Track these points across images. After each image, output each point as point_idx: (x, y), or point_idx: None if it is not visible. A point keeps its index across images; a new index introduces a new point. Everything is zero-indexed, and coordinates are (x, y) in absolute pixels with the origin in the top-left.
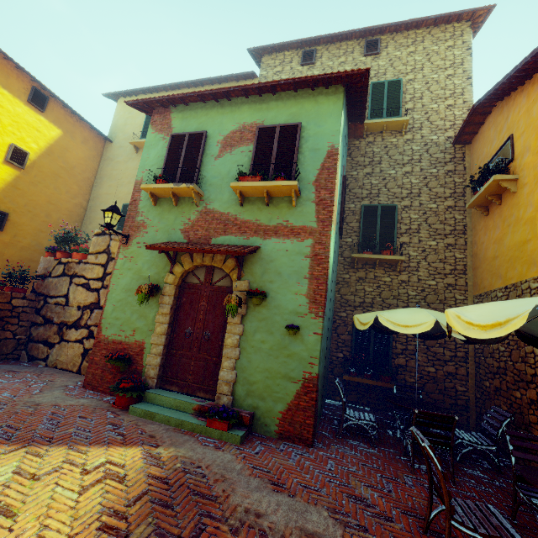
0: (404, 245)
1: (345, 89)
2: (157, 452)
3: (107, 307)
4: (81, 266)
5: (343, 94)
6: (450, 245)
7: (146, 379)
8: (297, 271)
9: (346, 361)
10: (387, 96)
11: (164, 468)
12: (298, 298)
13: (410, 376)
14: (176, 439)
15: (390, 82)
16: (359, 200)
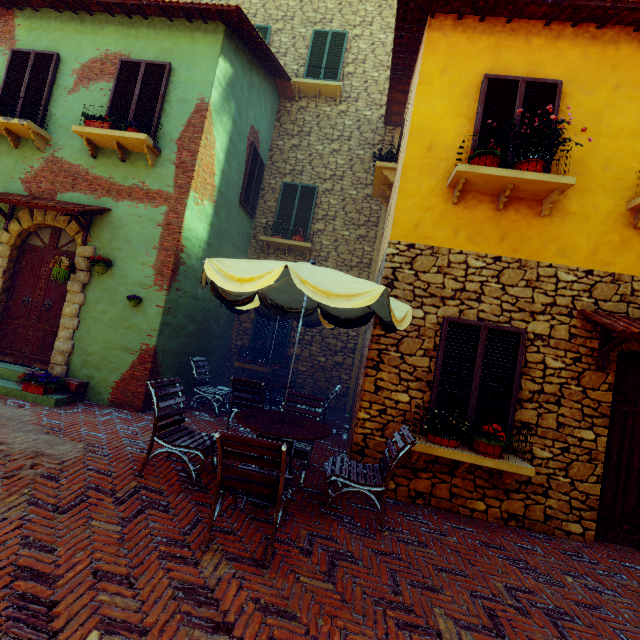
0: (319, 232)
1: (226, 29)
2: None
3: None
4: None
5: (223, 35)
6: (362, 236)
7: None
8: (147, 240)
9: (243, 348)
10: (328, 51)
11: None
12: (145, 269)
13: (303, 365)
14: None
15: (334, 34)
16: (281, 176)
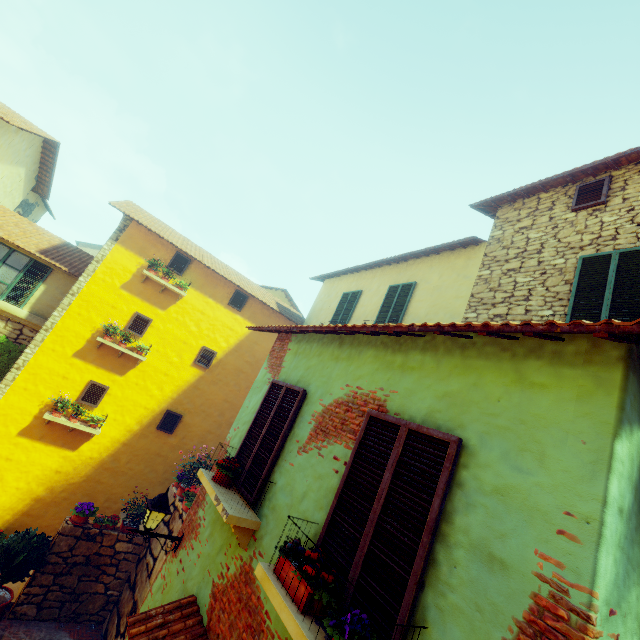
0: None
1: (630, 349)
2: None
3: None
4: (179, 522)
5: (621, 369)
6: None
7: None
8: None
9: None
10: None
11: None
12: None
13: None
14: None
15: None
16: None
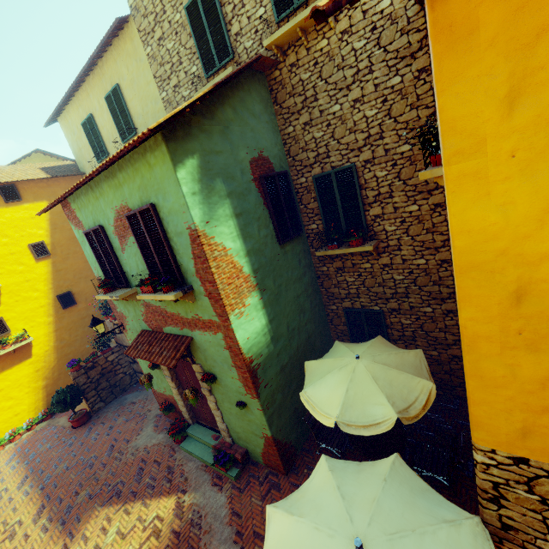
0: (377, 219)
1: (162, 133)
2: (183, 500)
3: (144, 372)
4: None
5: (164, 144)
6: (439, 205)
7: (186, 419)
8: (225, 360)
9: None
10: None
11: (182, 520)
12: (236, 382)
13: None
14: (199, 480)
15: None
16: (308, 170)
